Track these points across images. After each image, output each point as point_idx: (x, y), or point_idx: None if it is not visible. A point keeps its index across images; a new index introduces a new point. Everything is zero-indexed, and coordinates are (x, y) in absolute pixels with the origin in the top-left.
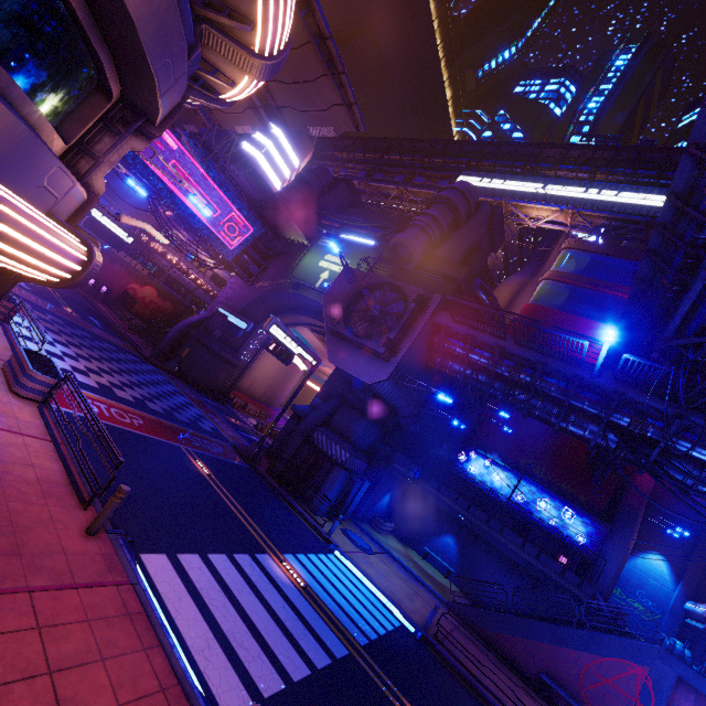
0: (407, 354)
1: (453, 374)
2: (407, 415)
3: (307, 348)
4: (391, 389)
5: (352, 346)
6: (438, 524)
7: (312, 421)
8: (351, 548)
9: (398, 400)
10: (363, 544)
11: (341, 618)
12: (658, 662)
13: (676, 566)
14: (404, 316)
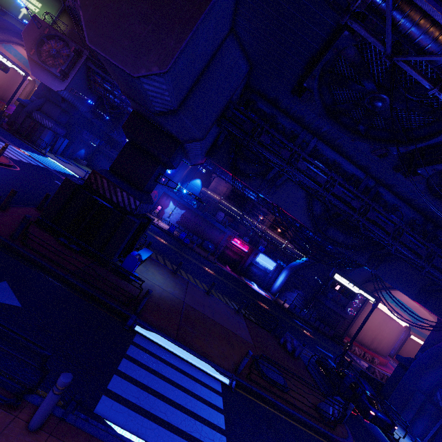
0: (74, 79)
1: (100, 93)
2: (85, 111)
3: (17, 65)
4: (69, 96)
5: (44, 70)
6: (109, 164)
7: (31, 108)
8: (57, 160)
9: (76, 102)
10: (65, 161)
11: (45, 164)
12: (160, 189)
13: (203, 183)
14: (69, 59)
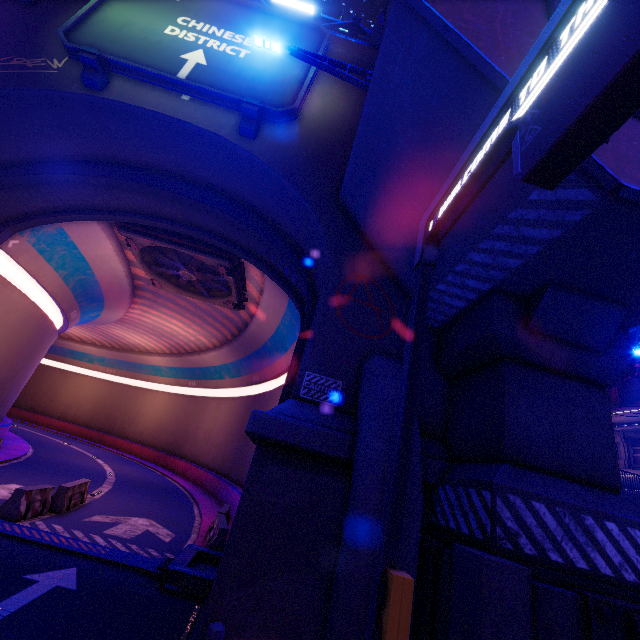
0: None
1: None
2: None
3: None
4: None
5: None
6: None
7: None
8: None
9: None
10: None
11: None
12: None
13: None
14: None
